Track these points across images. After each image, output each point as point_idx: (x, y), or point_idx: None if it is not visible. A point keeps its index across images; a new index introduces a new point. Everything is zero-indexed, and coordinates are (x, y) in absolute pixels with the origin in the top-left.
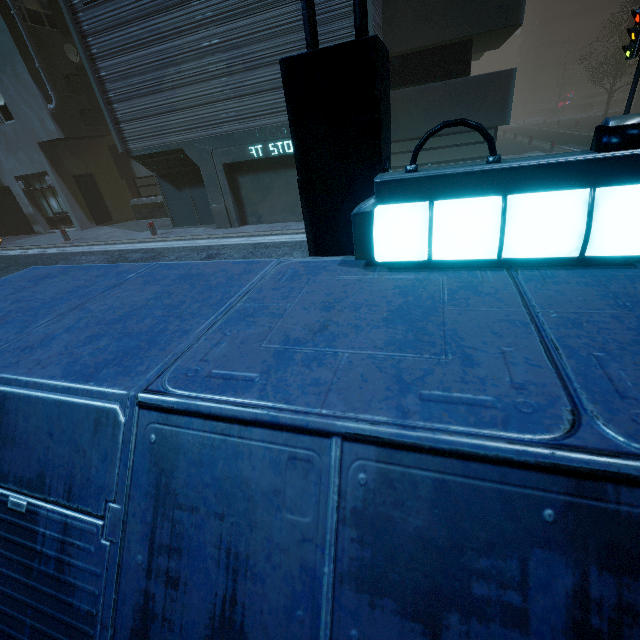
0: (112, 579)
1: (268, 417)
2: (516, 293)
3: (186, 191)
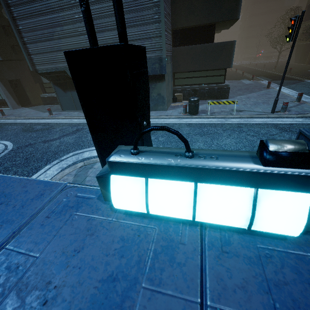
0: None
1: None
2: (199, 267)
3: (68, 92)
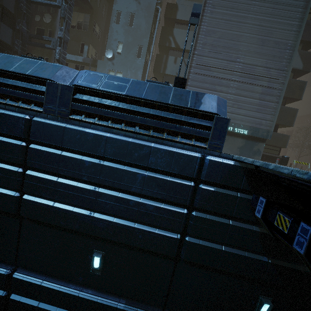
0: None
1: None
2: None
3: None
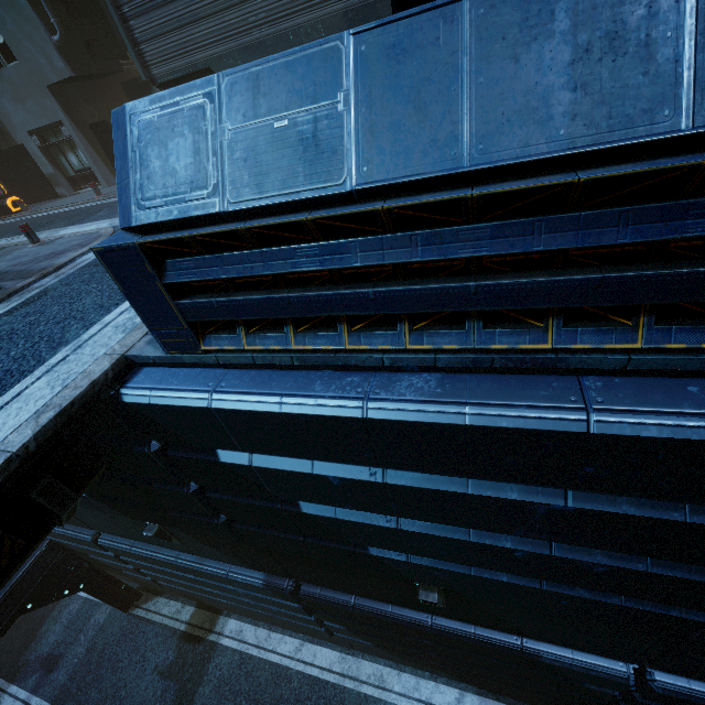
0: (350, 126)
1: (429, 6)
2: None
3: None
